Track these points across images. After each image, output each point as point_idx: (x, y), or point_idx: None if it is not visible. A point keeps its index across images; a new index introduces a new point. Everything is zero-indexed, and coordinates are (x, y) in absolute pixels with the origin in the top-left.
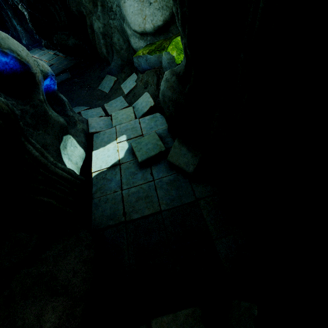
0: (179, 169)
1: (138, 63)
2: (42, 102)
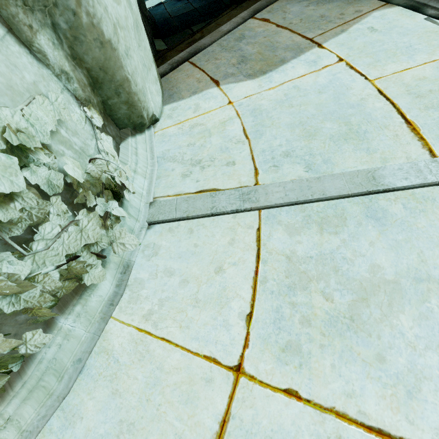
0: None
1: None
2: None
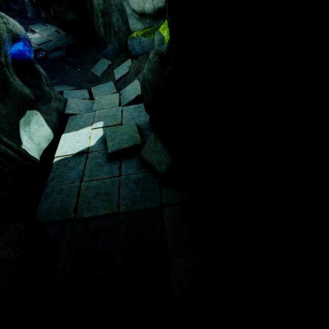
0: (151, 168)
1: (132, 46)
2: (2, 65)
